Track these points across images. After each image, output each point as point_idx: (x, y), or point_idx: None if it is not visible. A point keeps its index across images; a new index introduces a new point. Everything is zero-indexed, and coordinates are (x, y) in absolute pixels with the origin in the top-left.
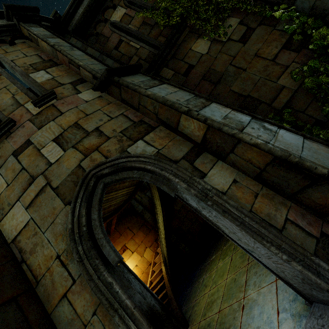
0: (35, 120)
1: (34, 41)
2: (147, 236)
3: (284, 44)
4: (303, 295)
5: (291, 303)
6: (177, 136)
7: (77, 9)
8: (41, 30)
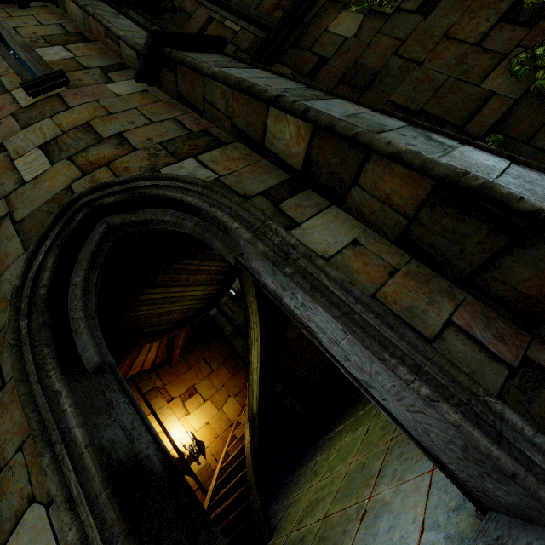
0: (22, 115)
1: (61, 6)
2: (234, 378)
3: (503, 13)
4: (467, 493)
5: (450, 513)
6: (262, 161)
7: None
8: None
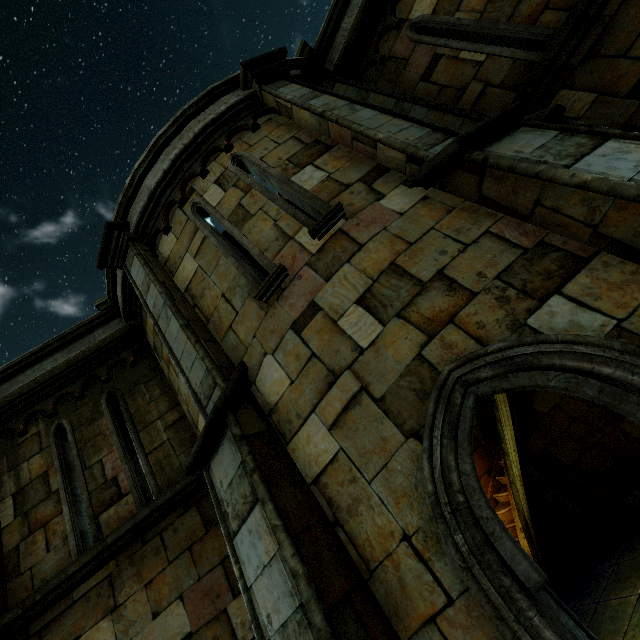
0: (317, 263)
1: (284, 114)
2: None
3: None
4: None
5: None
6: None
7: (339, 22)
8: (294, 88)
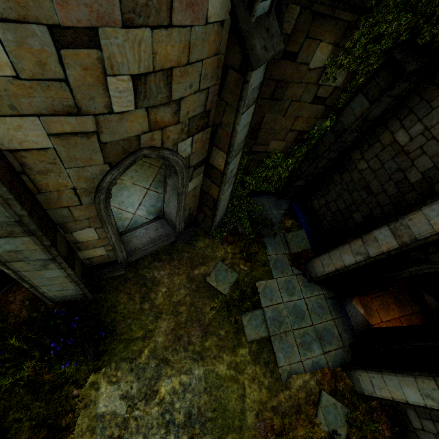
0: None
1: None
2: None
3: (303, 131)
4: (163, 217)
5: (150, 206)
6: (207, 145)
7: None
8: None
